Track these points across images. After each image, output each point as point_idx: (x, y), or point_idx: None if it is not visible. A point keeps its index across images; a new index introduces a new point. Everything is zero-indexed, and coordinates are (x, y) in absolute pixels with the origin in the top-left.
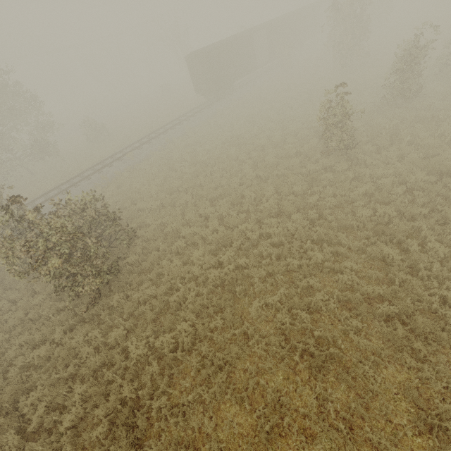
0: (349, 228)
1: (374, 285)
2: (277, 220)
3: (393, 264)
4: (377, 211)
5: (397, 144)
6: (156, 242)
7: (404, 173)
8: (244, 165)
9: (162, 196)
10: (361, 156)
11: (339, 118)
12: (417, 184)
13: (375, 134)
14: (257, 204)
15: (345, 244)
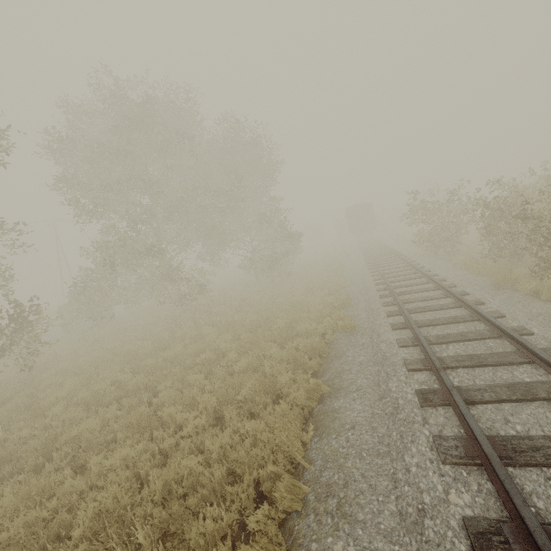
0: None
1: None
2: None
3: None
4: None
5: None
6: None
7: None
8: None
9: None
10: None
11: None
12: None
13: None
14: None
15: None
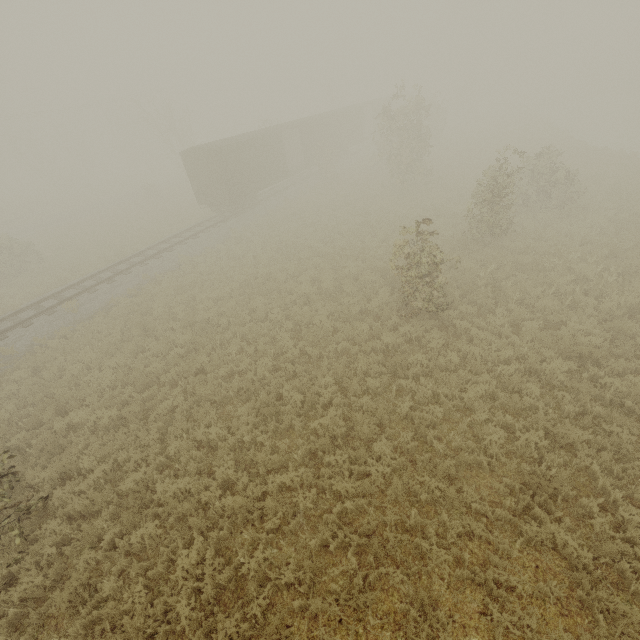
0: (474, 467)
1: (556, 618)
2: (348, 453)
3: (576, 562)
4: (509, 427)
5: (503, 304)
6: (97, 522)
7: (531, 356)
8: (279, 328)
9: (124, 396)
10: (461, 322)
11: (426, 269)
12: (555, 377)
13: (471, 287)
14: (307, 411)
15: (478, 508)
